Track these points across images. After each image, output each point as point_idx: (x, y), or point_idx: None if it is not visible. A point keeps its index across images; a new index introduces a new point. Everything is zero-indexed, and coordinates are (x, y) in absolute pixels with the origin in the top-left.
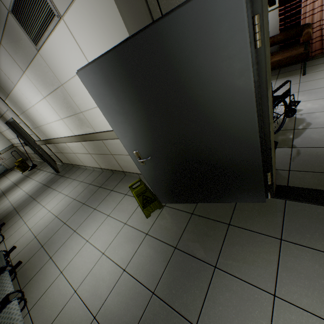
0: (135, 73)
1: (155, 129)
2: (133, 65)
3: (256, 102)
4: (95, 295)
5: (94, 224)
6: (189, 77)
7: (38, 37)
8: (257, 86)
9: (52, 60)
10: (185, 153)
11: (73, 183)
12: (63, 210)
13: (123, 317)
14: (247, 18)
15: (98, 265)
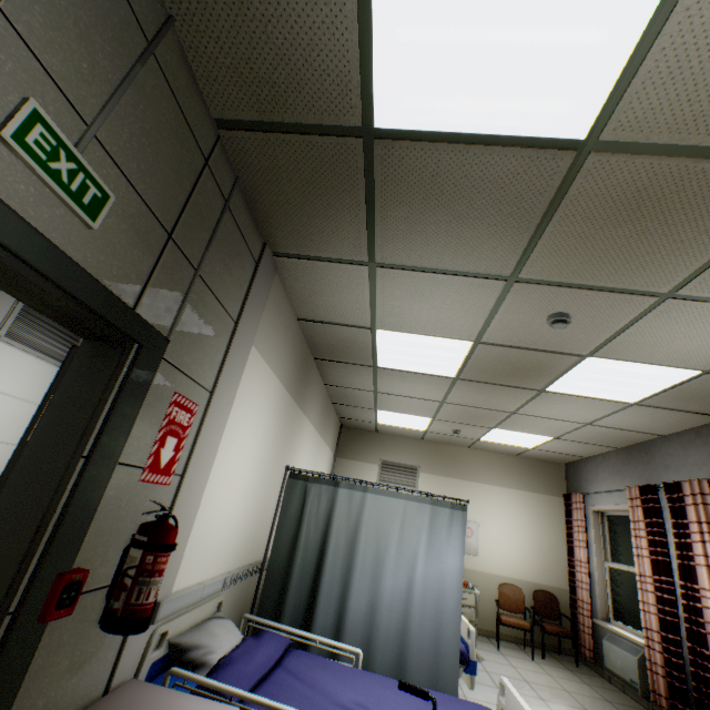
0: None
1: None
2: None
3: None
4: None
5: None
6: None
7: None
8: None
9: None
10: None
11: None
12: None
13: None
14: (47, 393)
15: None
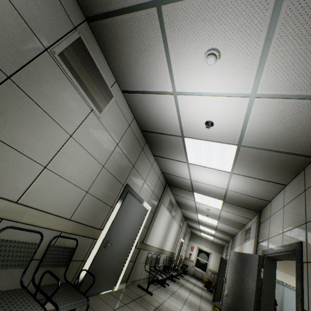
0: (239, 261)
1: (234, 284)
2: (239, 258)
3: (258, 299)
4: (166, 305)
5: (191, 310)
6: (246, 272)
7: (245, 240)
8: (259, 292)
9: (244, 248)
10: (235, 305)
11: (209, 307)
12: (191, 300)
13: (165, 310)
14: (257, 266)
15: (175, 308)
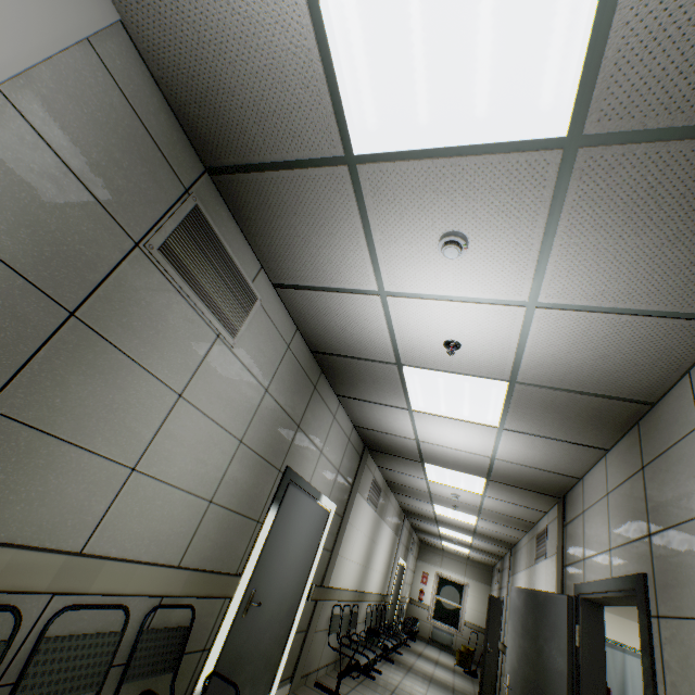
0: (529, 609)
1: (523, 661)
2: (530, 603)
3: (574, 692)
4: None
5: None
6: (545, 633)
7: (538, 556)
8: (575, 676)
9: (537, 575)
10: None
11: None
12: None
13: None
14: (567, 619)
15: None
